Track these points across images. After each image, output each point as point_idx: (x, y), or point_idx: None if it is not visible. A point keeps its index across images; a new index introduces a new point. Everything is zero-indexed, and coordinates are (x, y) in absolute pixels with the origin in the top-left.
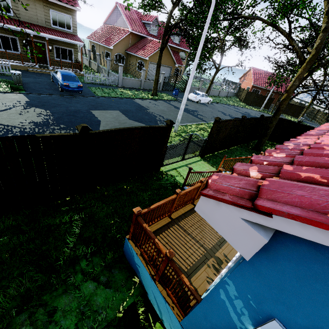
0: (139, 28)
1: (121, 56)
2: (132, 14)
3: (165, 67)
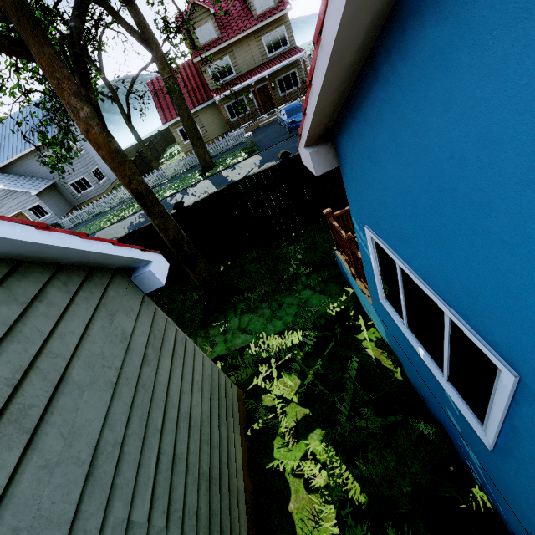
0: None
1: None
2: None
3: None
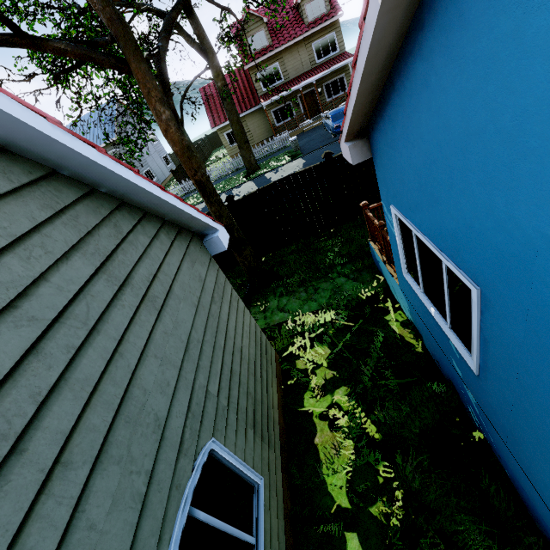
0: None
1: None
2: None
3: None
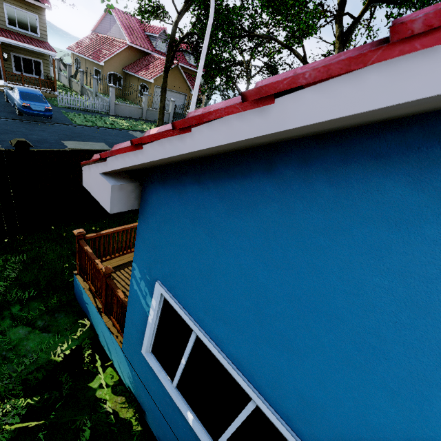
0: (140, 41)
1: (116, 76)
2: (131, 23)
3: (177, 93)
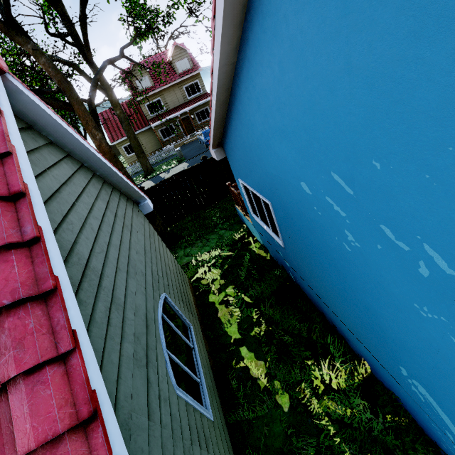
0: None
1: None
2: None
3: None
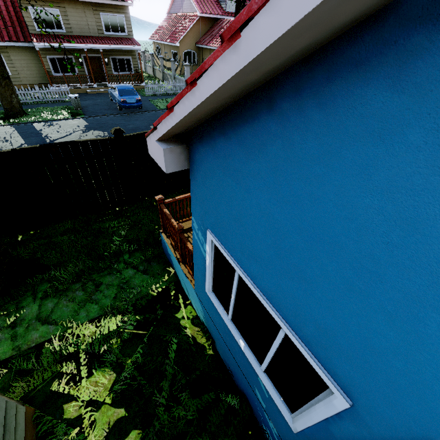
0: (210, 8)
1: (190, 54)
2: None
3: None
